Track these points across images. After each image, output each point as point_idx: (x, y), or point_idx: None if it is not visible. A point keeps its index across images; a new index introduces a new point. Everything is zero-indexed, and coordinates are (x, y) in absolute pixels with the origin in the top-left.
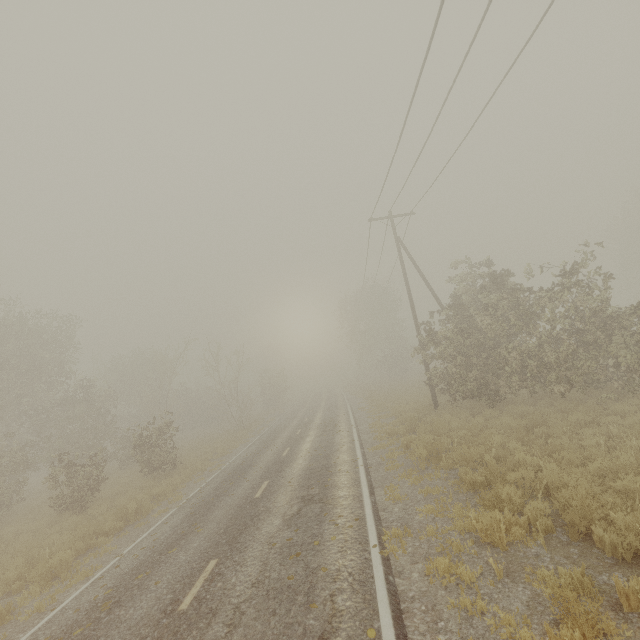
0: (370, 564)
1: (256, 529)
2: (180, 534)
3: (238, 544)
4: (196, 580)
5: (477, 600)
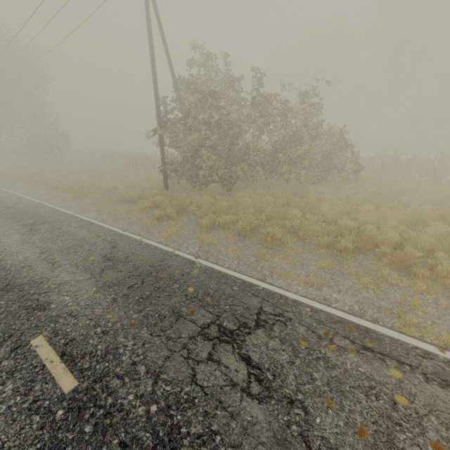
0: None
1: None
2: None
3: None
4: None
5: None
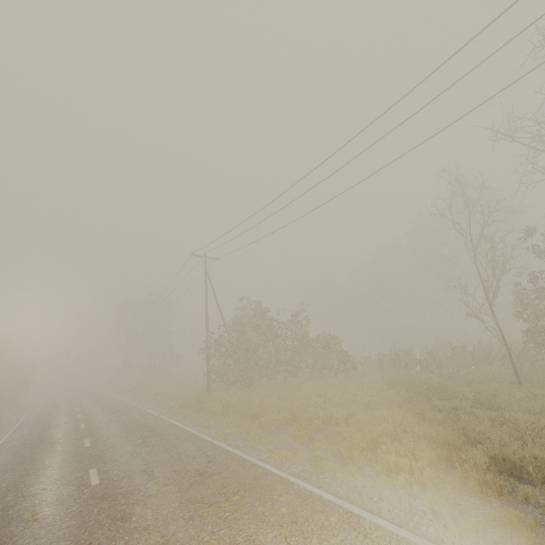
0: (215, 444)
1: (114, 453)
2: (19, 476)
3: (106, 460)
4: (89, 477)
5: (270, 438)
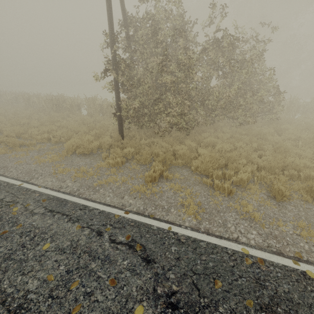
0: None
1: None
2: None
3: None
4: None
5: None
